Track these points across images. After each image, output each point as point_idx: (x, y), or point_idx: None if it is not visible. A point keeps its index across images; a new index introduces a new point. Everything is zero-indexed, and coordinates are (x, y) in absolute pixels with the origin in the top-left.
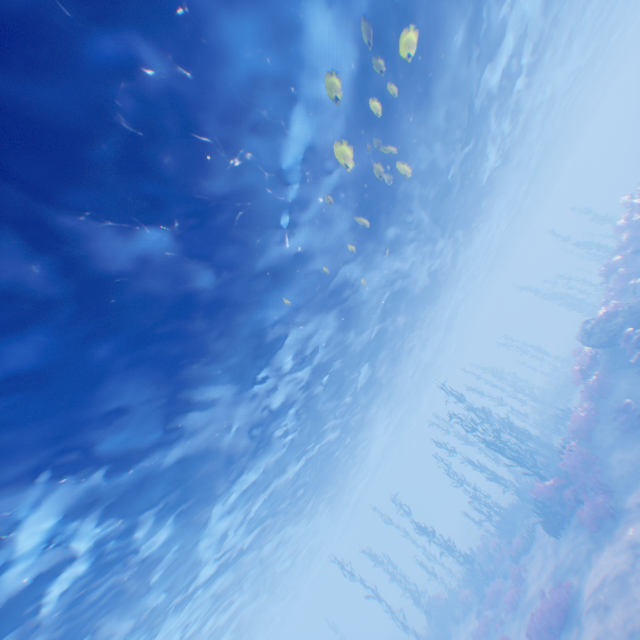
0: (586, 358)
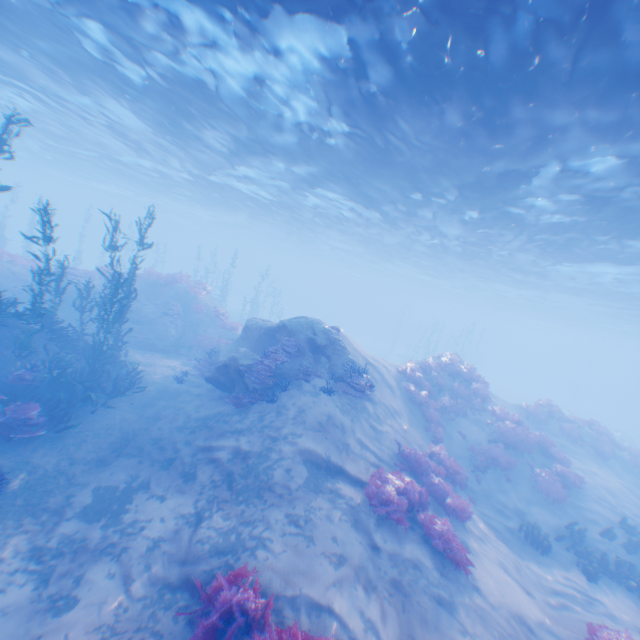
0: None
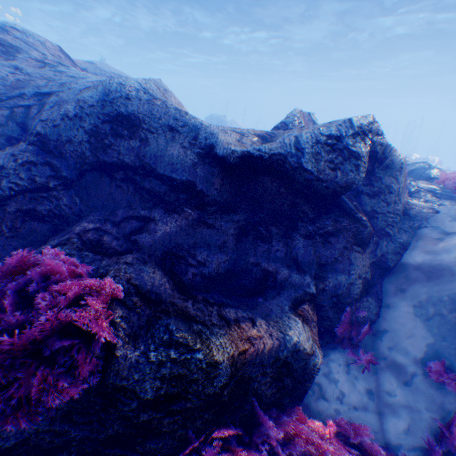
0: None
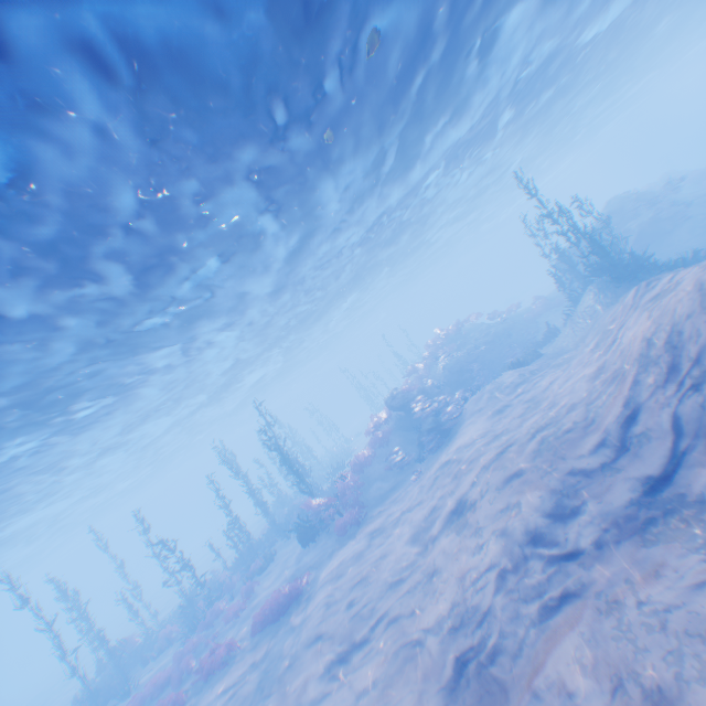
0: (381, 416)
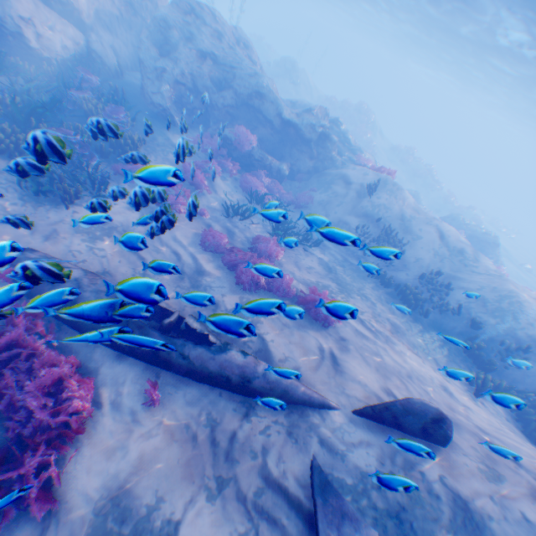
0: None
